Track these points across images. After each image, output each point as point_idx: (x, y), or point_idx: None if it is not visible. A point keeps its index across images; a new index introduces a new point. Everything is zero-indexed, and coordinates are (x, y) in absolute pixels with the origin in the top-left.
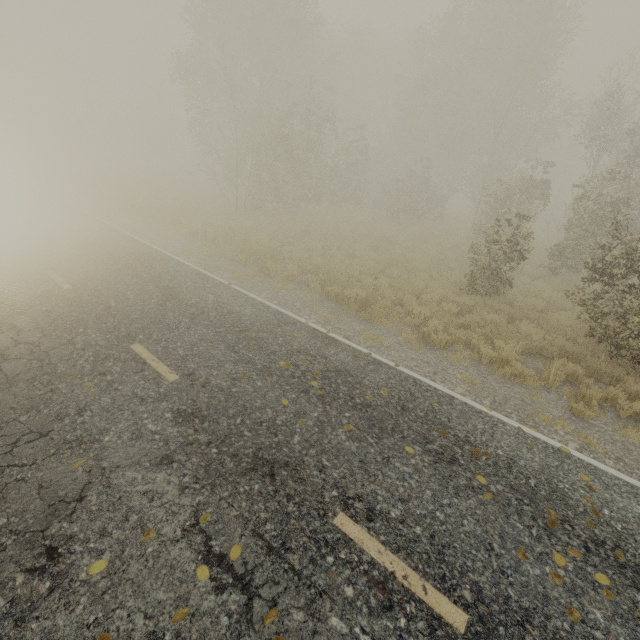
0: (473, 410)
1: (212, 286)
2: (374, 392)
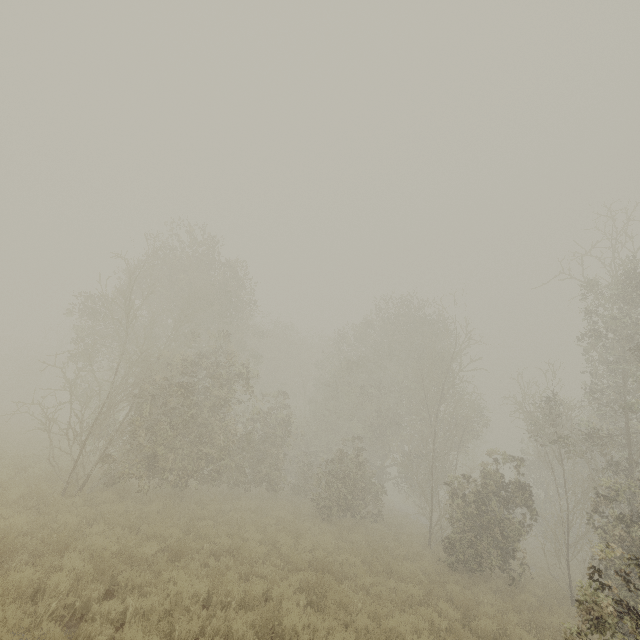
0: None
1: None
2: None
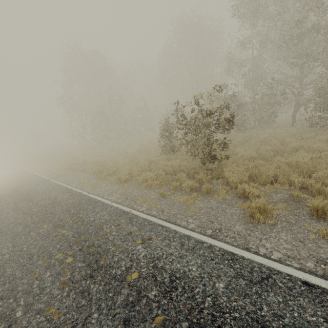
0: (103, 204)
1: (40, 182)
2: (61, 207)
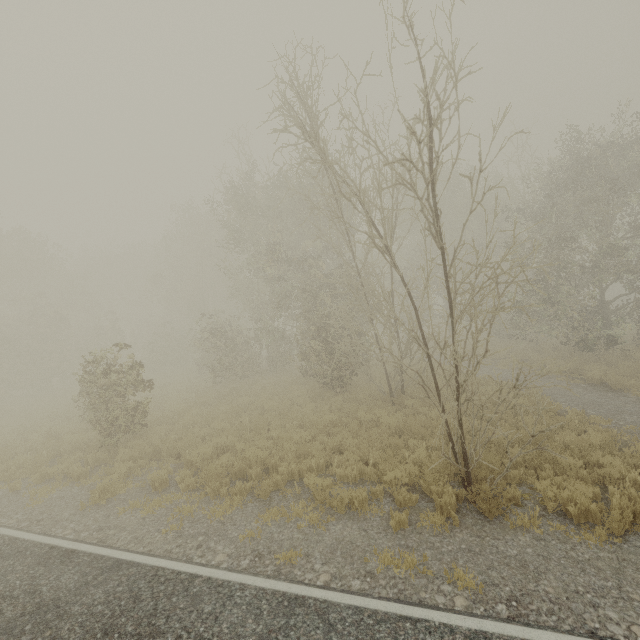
0: None
1: None
2: None
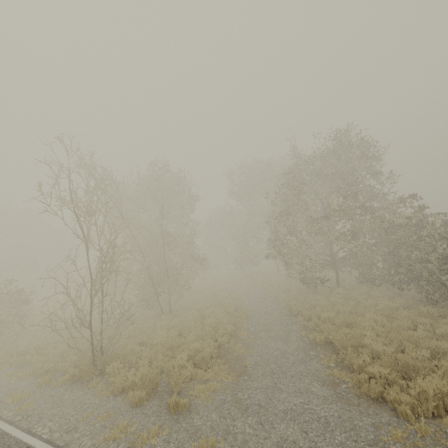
0: None
1: None
2: None
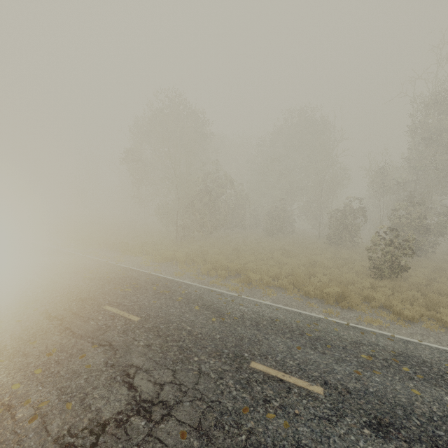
0: None
1: (232, 299)
2: (444, 367)
